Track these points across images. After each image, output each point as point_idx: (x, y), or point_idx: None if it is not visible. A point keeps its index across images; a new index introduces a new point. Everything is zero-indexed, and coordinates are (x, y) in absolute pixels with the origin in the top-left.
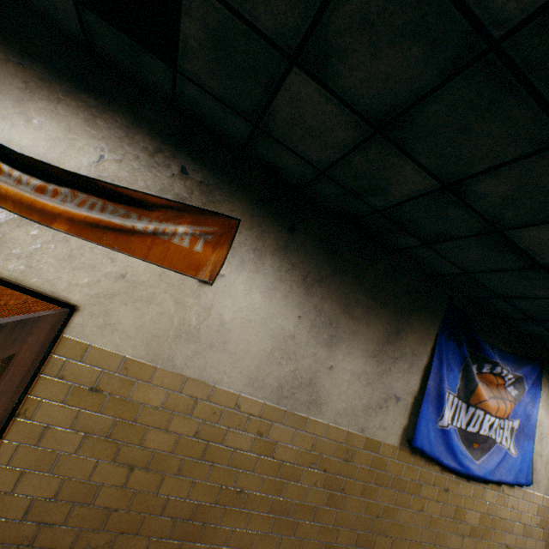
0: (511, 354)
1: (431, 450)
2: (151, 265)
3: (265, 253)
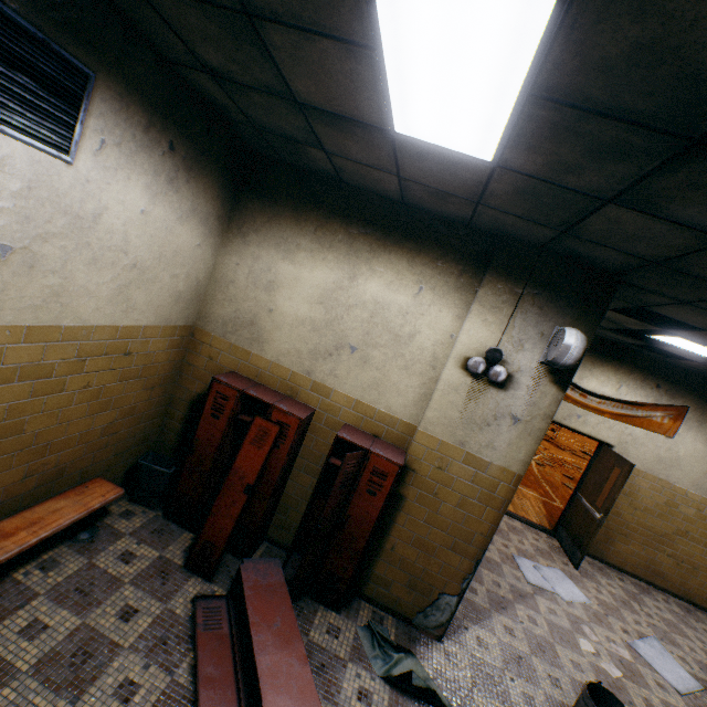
0: None
1: None
2: (642, 429)
3: (703, 422)
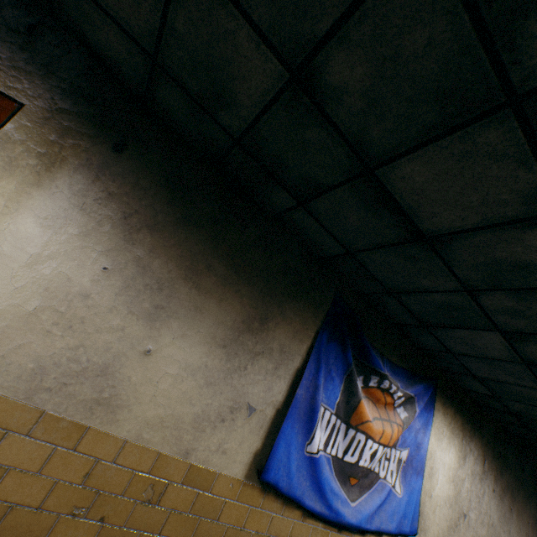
0: (404, 369)
1: (291, 487)
2: None
3: (61, 164)
